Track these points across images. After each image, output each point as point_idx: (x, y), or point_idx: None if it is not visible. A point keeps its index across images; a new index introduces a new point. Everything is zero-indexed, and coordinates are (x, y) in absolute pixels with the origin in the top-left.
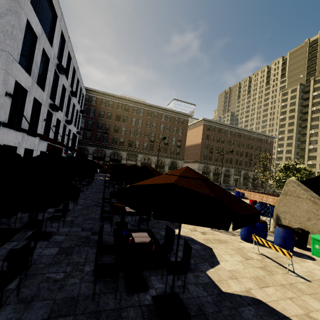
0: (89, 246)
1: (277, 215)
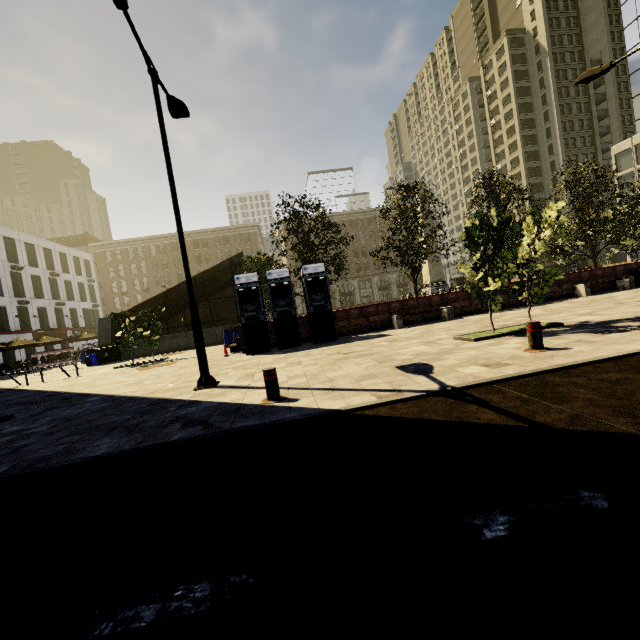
0: None
1: None
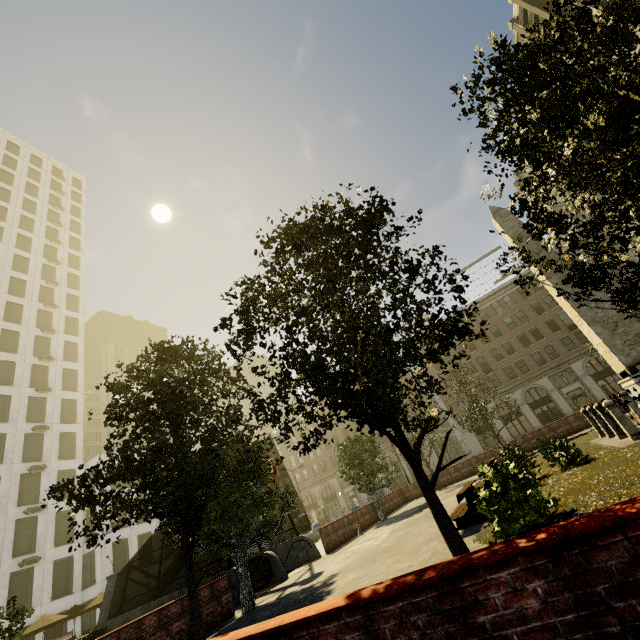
0: None
1: None
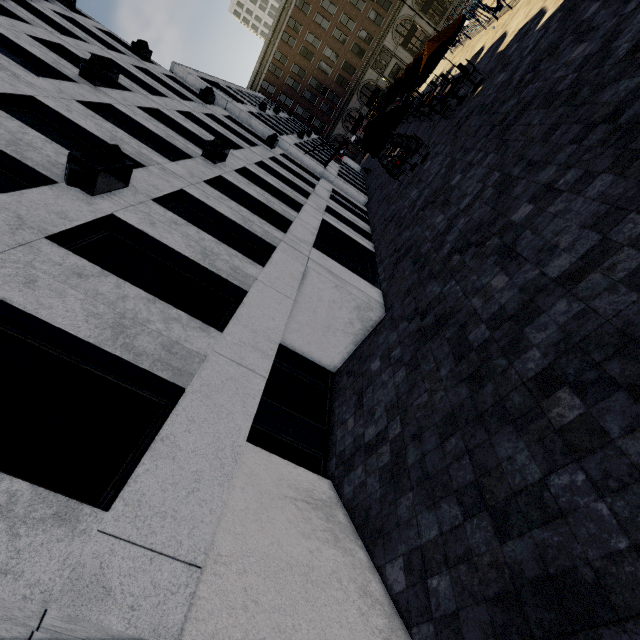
0: (436, 126)
1: None
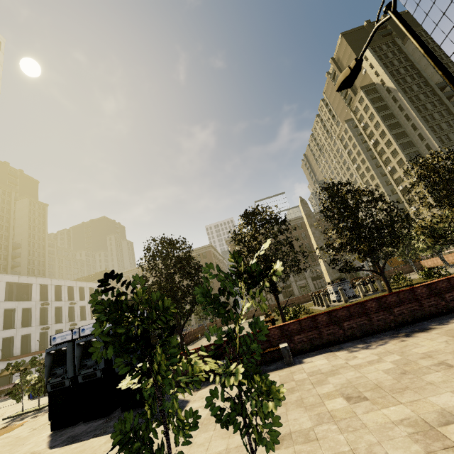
0: None
1: None
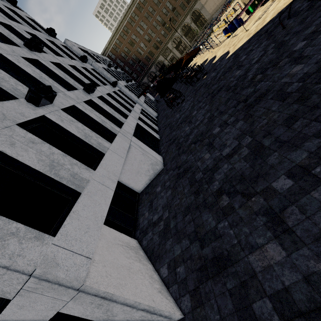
0: (188, 88)
1: (243, 3)
